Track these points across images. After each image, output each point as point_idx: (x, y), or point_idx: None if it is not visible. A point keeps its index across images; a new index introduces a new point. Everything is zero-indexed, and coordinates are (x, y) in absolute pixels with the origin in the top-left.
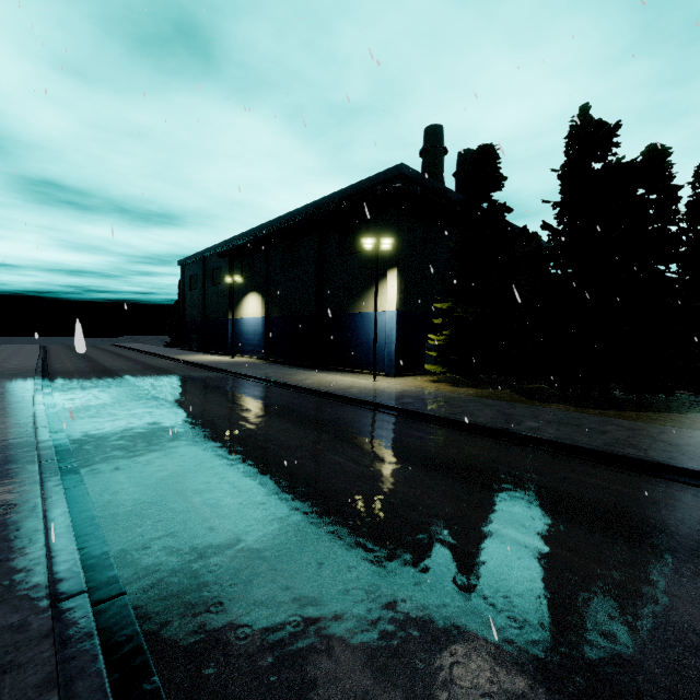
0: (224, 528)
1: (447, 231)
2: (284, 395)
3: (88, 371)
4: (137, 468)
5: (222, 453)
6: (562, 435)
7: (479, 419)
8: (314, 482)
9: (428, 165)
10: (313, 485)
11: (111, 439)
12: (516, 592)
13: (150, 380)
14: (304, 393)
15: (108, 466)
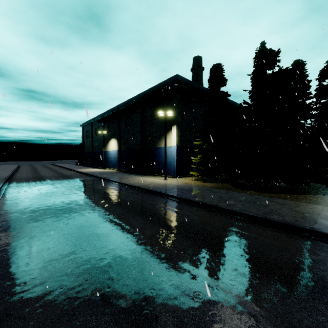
0: (36, 266)
1: (202, 106)
2: (117, 188)
3: (31, 177)
4: (16, 230)
5: (65, 220)
6: (244, 208)
7: (205, 200)
8: (102, 237)
9: (194, 75)
10: (100, 238)
11: (15, 213)
12: (175, 308)
13: (57, 181)
14: (127, 187)
15: (2, 229)
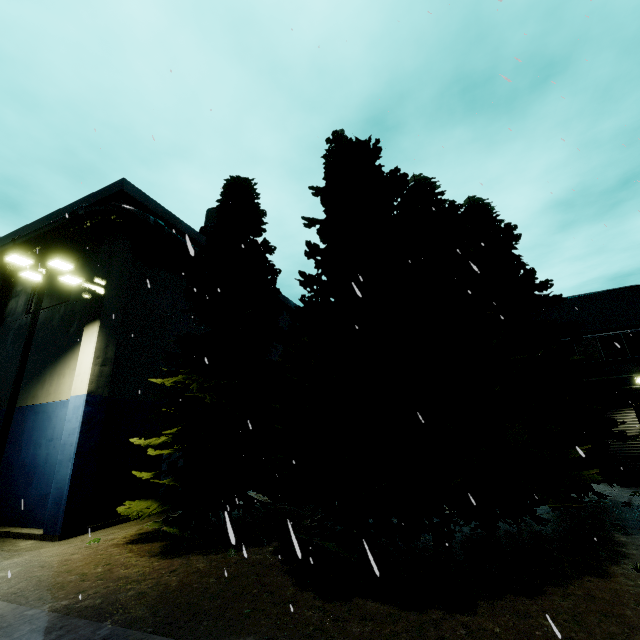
0: None
1: None
2: None
3: None
4: None
5: None
6: None
7: None
8: None
9: None
10: None
11: None
12: None
13: None
14: None
15: None
